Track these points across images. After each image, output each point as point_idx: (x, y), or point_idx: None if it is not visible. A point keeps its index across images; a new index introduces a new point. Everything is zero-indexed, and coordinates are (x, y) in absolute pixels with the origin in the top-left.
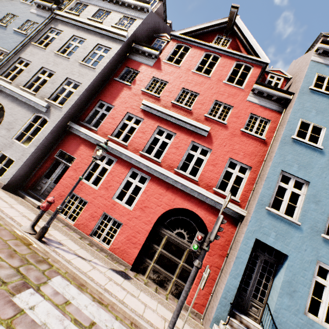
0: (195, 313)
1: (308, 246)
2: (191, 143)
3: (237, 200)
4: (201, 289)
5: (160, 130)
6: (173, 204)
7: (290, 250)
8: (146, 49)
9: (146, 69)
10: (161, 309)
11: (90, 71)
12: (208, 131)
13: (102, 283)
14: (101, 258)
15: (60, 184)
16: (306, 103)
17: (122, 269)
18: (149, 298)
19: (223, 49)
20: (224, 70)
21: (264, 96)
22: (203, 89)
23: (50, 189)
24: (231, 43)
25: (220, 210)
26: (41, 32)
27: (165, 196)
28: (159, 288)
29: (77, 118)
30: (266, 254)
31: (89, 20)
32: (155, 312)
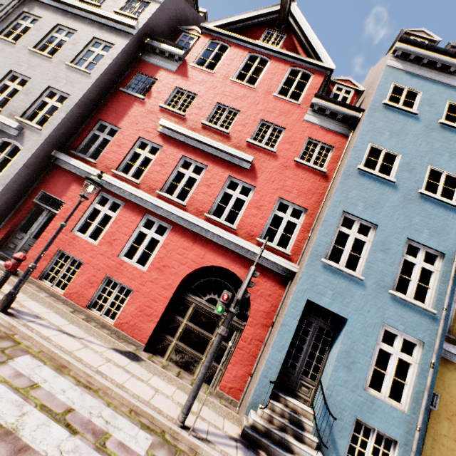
0: (230, 400)
1: (372, 306)
2: (228, 178)
3: (288, 253)
4: (238, 370)
5: (198, 167)
6: (203, 261)
7: (349, 312)
8: (165, 47)
9: (167, 75)
10: (179, 396)
11: (83, 77)
12: (252, 163)
13: (94, 364)
14: (100, 336)
15: (42, 239)
16: (378, 123)
17: (130, 349)
18: (165, 383)
19: (274, 48)
20: (274, 78)
21: (326, 114)
22: (246, 104)
23: (29, 248)
24: (285, 41)
25: (265, 267)
26: (9, 18)
27: (192, 251)
28: (183, 372)
29: (66, 145)
30: (320, 319)
31: (81, 3)
32: (170, 398)
